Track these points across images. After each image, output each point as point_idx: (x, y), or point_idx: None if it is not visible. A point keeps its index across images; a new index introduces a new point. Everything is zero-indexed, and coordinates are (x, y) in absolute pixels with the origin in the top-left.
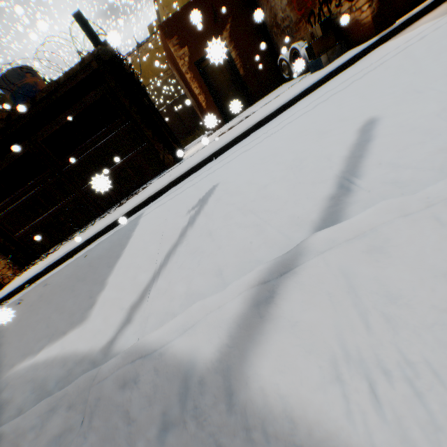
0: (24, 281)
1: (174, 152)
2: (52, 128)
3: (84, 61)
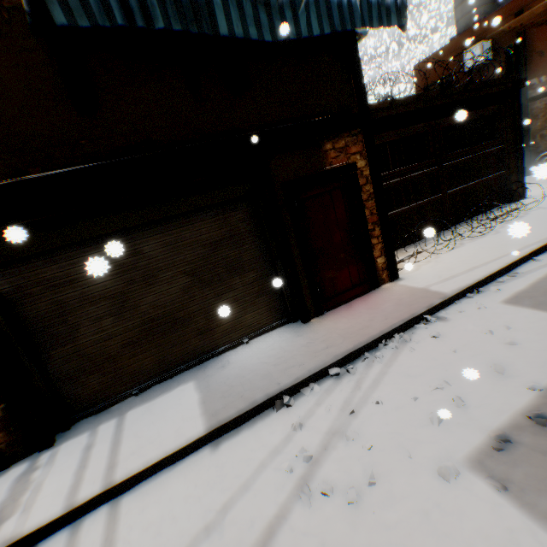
0: (528, 251)
1: (522, 188)
2: (452, 121)
3: (506, 79)
